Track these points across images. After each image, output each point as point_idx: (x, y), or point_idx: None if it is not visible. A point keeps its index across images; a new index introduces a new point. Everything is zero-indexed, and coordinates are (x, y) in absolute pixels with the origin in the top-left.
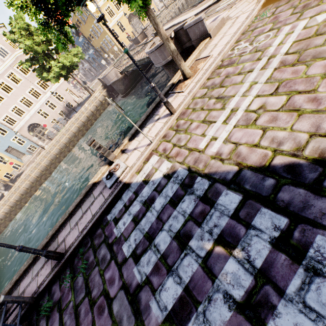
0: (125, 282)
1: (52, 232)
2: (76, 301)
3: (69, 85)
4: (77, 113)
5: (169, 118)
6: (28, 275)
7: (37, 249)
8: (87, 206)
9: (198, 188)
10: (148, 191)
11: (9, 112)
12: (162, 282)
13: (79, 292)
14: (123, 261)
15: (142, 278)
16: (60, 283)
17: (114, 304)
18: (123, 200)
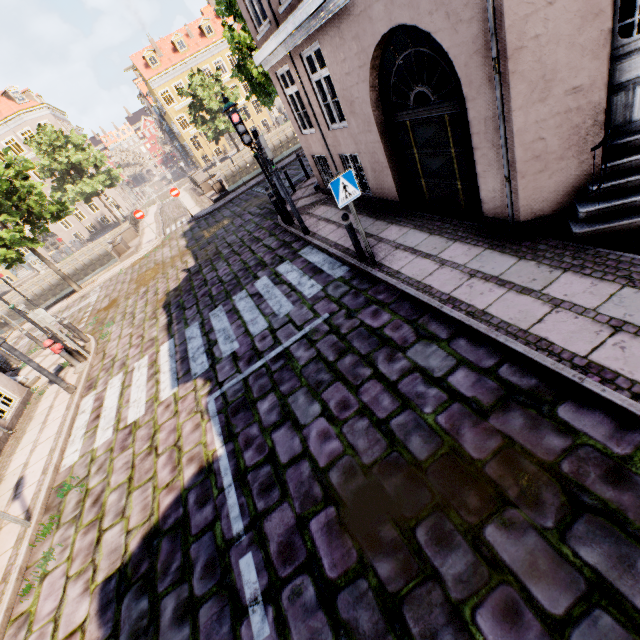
0: None
1: None
2: None
3: (115, 192)
4: (93, 243)
5: None
6: None
7: None
8: None
9: None
10: None
11: None
12: None
13: None
14: None
15: None
16: None
17: None
18: None
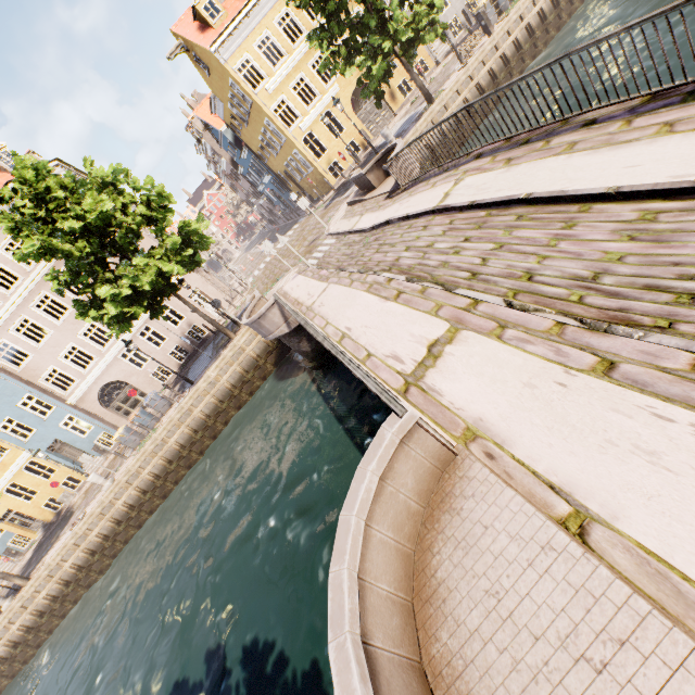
0: None
1: None
2: None
3: (200, 279)
4: (187, 398)
5: None
6: None
7: None
8: None
9: None
10: None
11: (60, 361)
12: None
13: None
14: None
15: None
16: None
17: None
18: None
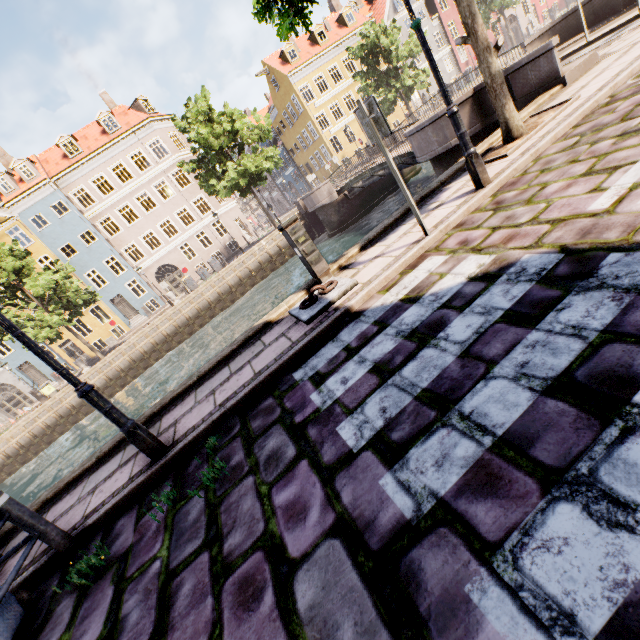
0: (346, 515)
1: (152, 410)
2: (171, 560)
3: (241, 213)
4: (245, 254)
5: (473, 196)
6: (73, 492)
7: (118, 410)
8: (244, 360)
9: (620, 273)
10: (421, 312)
11: (139, 240)
12: (524, 520)
13: (185, 535)
14: (338, 459)
15: (419, 506)
16: (139, 514)
17: (300, 579)
18: (340, 341)
